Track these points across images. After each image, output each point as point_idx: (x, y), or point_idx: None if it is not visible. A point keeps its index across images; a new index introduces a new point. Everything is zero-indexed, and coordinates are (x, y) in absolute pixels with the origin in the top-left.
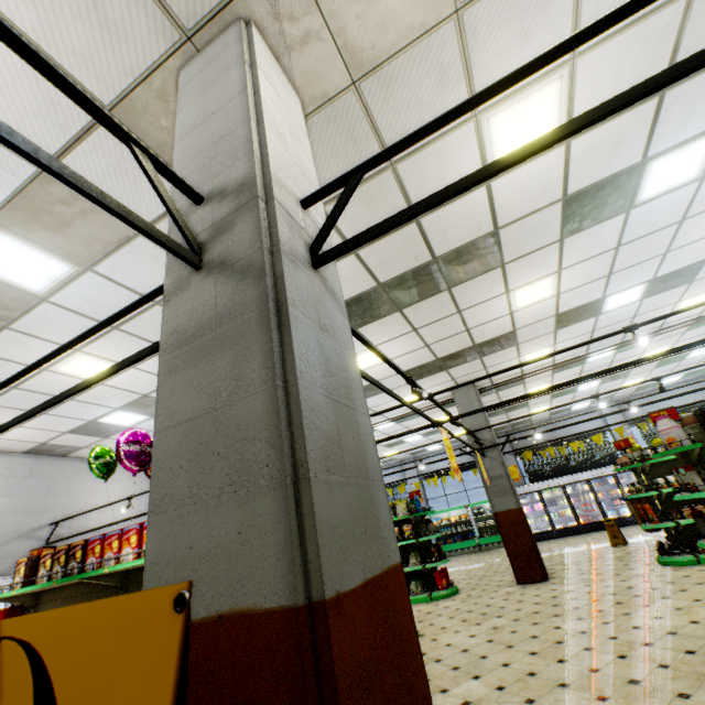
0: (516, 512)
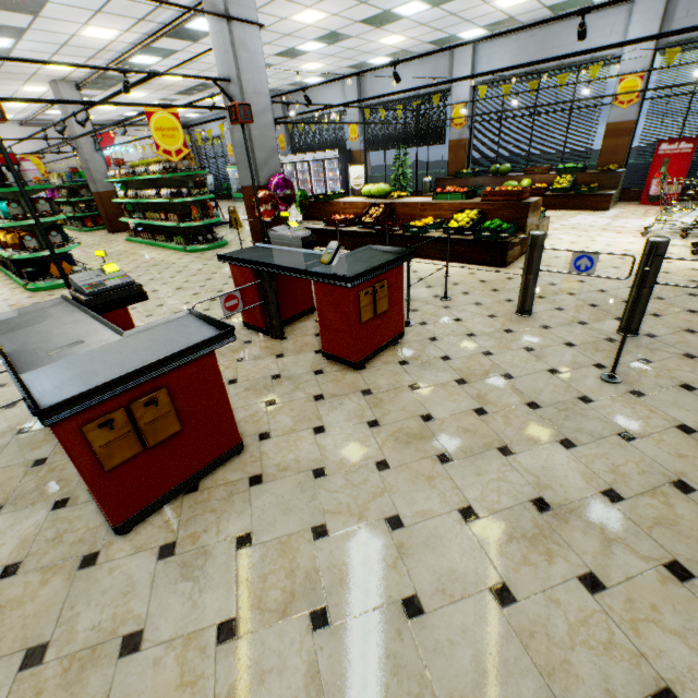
0: (97, 195)
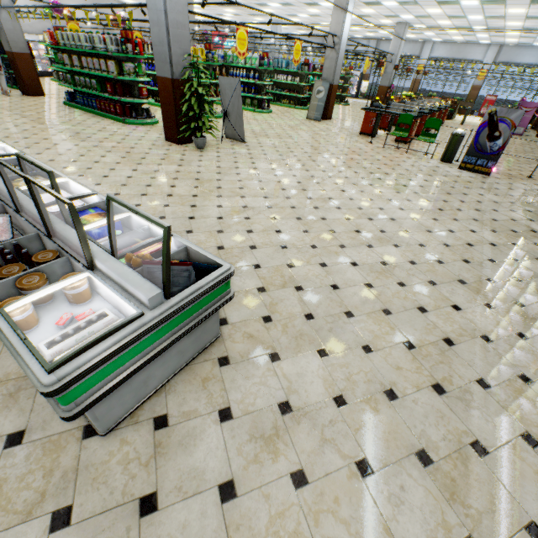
0: None
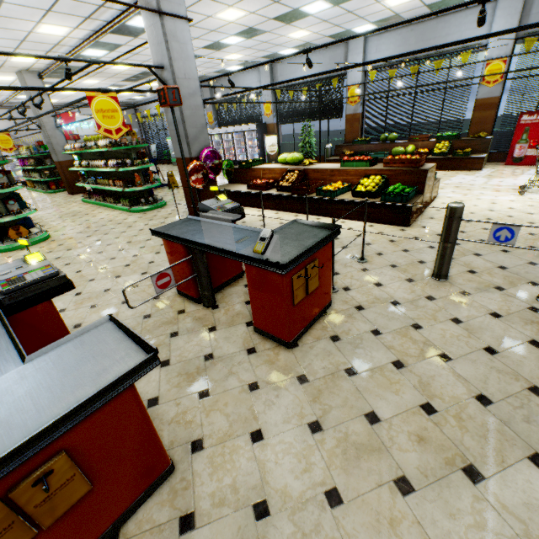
0: (58, 164)
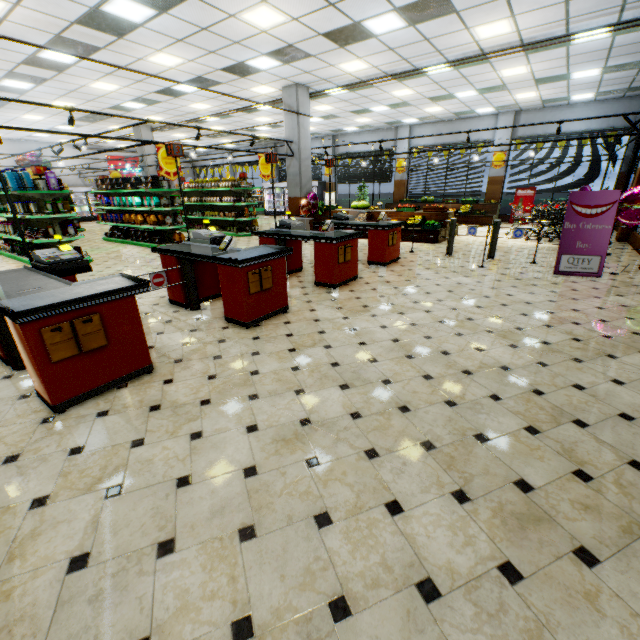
0: None
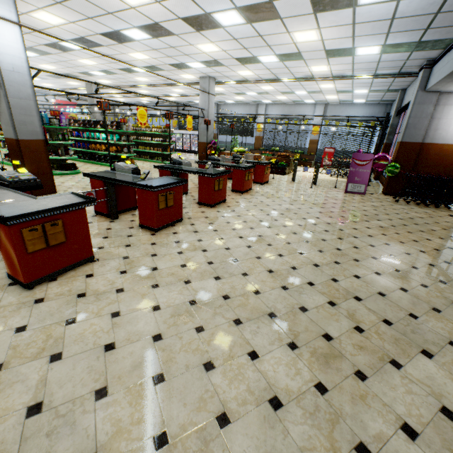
0: None
